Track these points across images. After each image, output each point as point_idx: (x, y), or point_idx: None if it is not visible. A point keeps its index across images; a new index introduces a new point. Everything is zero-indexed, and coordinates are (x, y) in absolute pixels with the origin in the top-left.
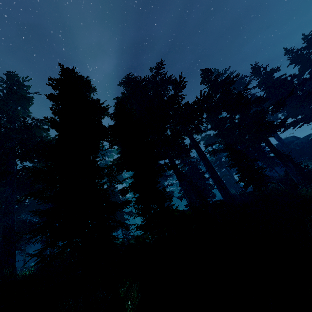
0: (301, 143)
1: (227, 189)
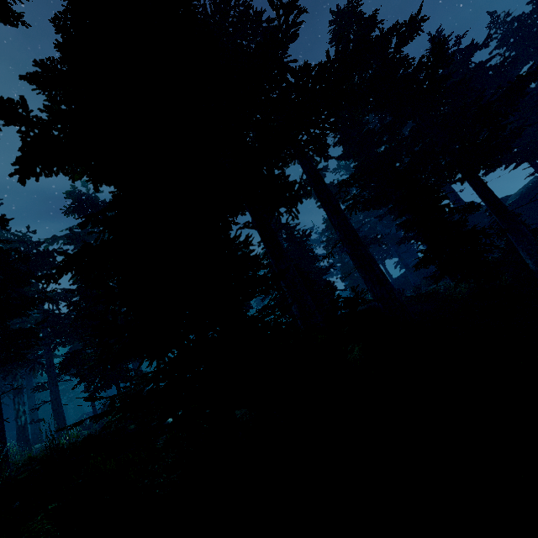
0: None
1: (389, 283)
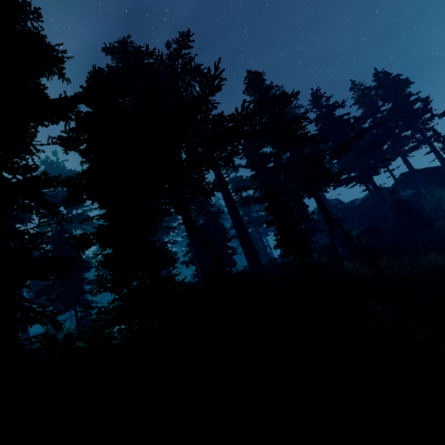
0: (346, 208)
1: (258, 256)
